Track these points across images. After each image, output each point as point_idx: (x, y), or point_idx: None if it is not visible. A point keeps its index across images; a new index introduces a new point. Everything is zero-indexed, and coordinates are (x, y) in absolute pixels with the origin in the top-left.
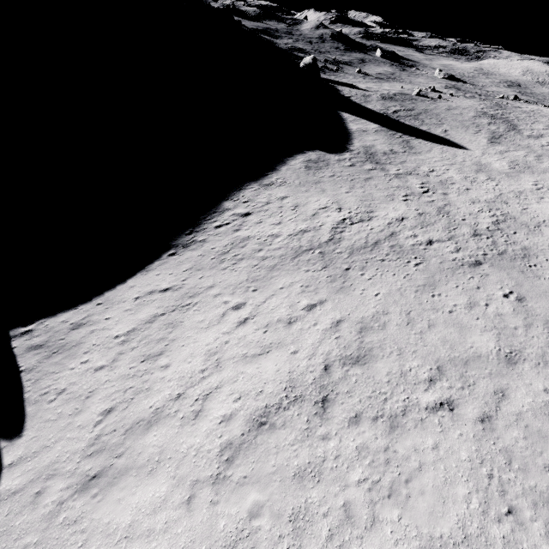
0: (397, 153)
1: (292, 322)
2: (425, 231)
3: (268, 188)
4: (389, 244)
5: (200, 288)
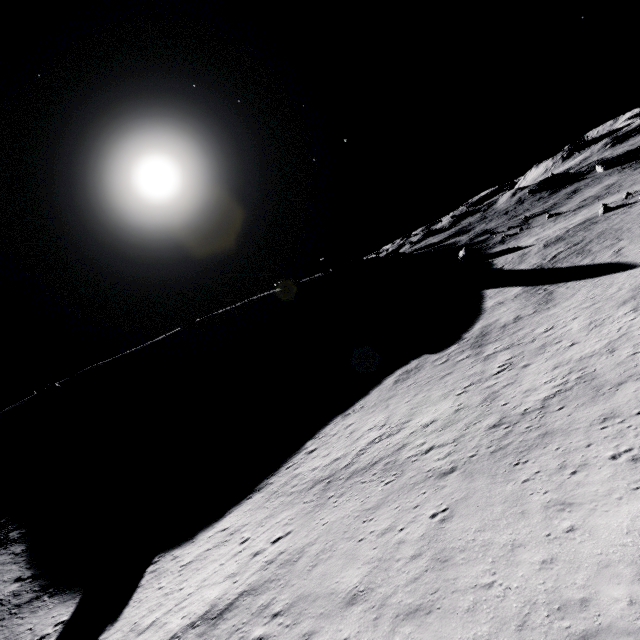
0: (520, 320)
1: (257, 554)
2: (440, 434)
3: (346, 417)
4: (387, 461)
5: (241, 526)
